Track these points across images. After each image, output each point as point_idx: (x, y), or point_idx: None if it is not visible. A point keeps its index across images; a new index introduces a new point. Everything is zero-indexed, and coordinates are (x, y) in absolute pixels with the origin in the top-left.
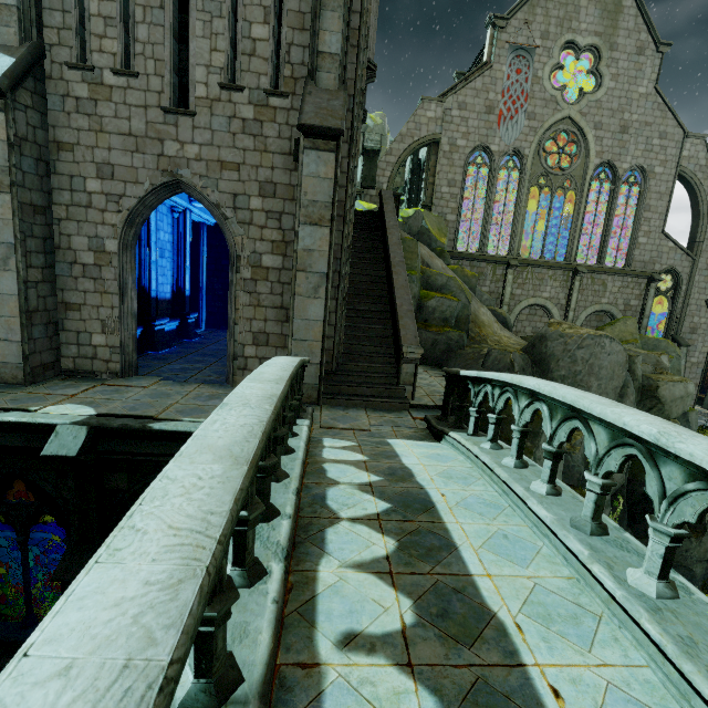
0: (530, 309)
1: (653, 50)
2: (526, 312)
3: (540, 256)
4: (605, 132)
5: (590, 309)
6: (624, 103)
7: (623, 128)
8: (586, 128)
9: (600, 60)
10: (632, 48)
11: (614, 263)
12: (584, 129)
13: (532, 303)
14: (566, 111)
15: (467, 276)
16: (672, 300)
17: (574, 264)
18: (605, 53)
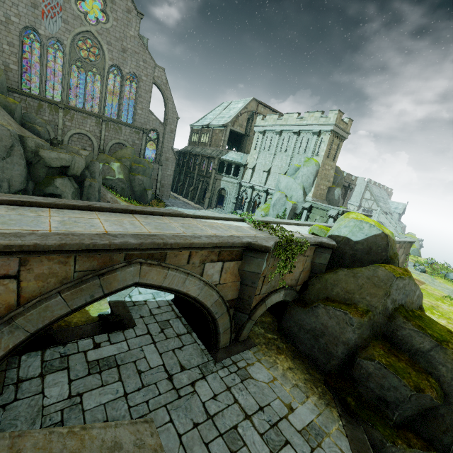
0: (79, 135)
1: (135, 14)
2: (76, 137)
3: (83, 107)
4: (114, 48)
5: (114, 141)
6: (123, 36)
7: (124, 50)
8: (102, 42)
9: (106, 6)
10: (124, 7)
11: (127, 120)
12: (101, 42)
13: (79, 132)
14: (89, 27)
15: (8, 102)
16: (157, 144)
17: (102, 116)
18: (109, 4)
